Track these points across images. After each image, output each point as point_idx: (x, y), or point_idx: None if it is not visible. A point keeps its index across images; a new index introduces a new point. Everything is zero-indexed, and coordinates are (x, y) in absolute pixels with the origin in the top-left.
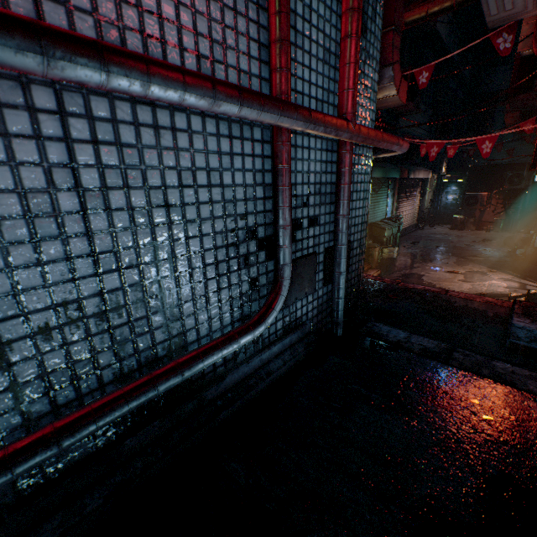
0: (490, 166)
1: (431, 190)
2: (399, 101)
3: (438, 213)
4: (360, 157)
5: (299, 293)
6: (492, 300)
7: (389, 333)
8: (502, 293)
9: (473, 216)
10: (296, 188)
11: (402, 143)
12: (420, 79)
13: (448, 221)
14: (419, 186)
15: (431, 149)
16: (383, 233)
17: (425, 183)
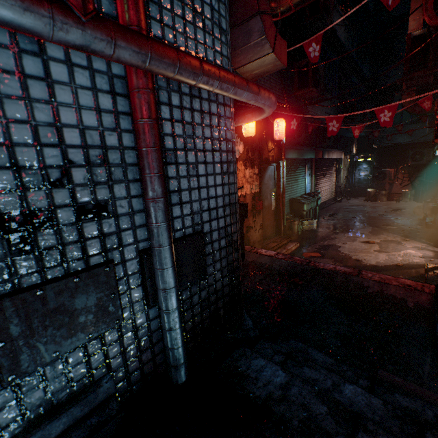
0: (394, 146)
1: (345, 168)
2: (278, 61)
3: (353, 187)
4: (205, 114)
5: (65, 340)
6: (410, 283)
7: (261, 374)
8: (418, 263)
9: (384, 189)
10: (15, 152)
11: (257, 90)
12: (310, 50)
13: (362, 194)
14: (334, 165)
15: (331, 124)
16: (303, 207)
17: (340, 162)
